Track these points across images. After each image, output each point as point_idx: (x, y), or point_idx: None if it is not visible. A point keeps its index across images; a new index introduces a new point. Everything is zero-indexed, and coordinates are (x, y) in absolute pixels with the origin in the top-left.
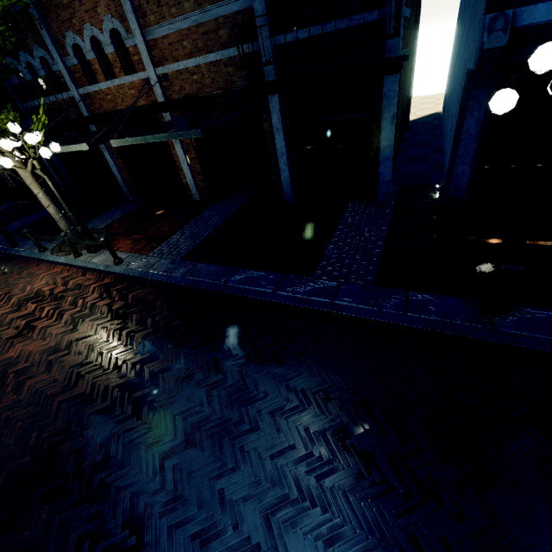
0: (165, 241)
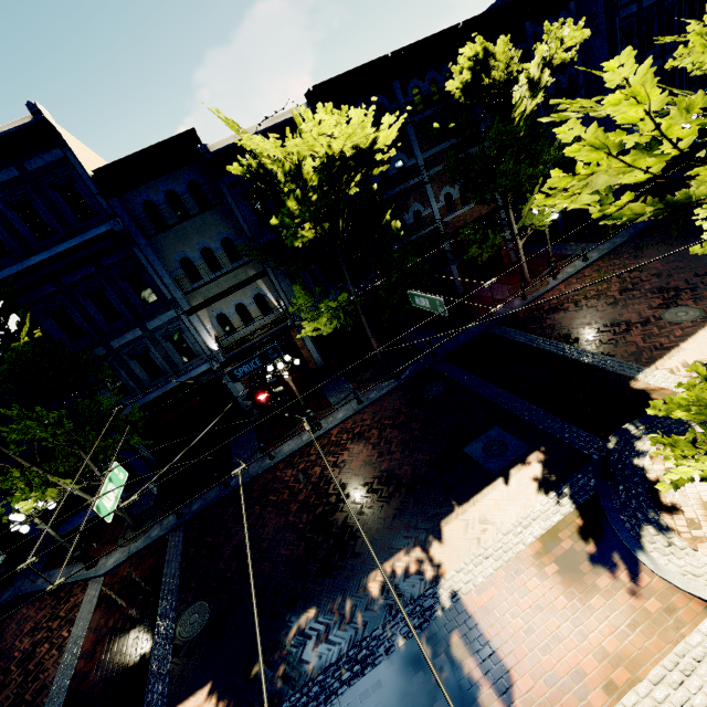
0: (570, 255)
